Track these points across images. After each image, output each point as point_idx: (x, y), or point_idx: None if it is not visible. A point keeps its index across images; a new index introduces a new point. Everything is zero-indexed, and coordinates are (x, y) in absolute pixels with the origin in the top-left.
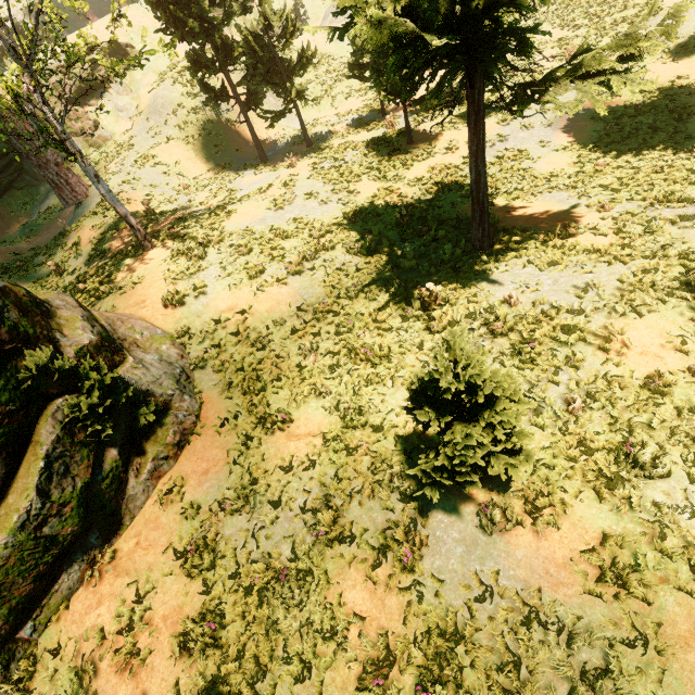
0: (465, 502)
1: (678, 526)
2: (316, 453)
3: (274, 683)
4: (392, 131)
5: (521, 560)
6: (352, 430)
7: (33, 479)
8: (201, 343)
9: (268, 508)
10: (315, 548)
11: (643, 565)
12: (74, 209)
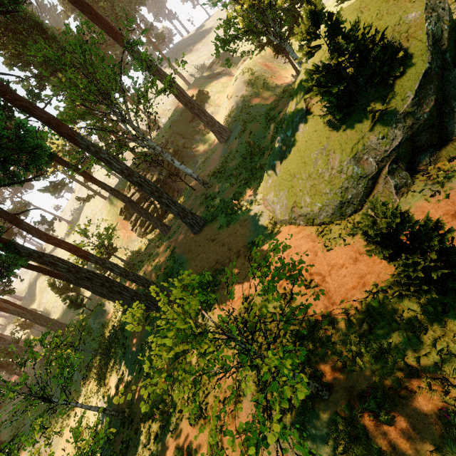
0: None
1: None
2: None
3: None
4: None
5: None
6: None
7: None
8: None
9: None
10: None
11: None
12: (224, 144)
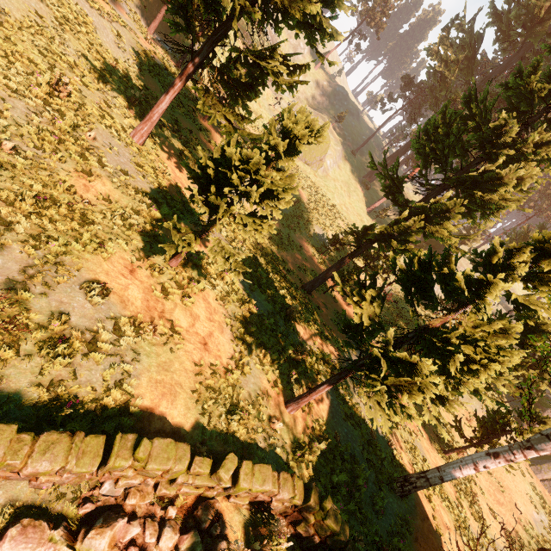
0: None
1: None
2: None
3: None
4: None
5: None
6: None
7: None
8: None
9: None
10: None
11: None
12: None
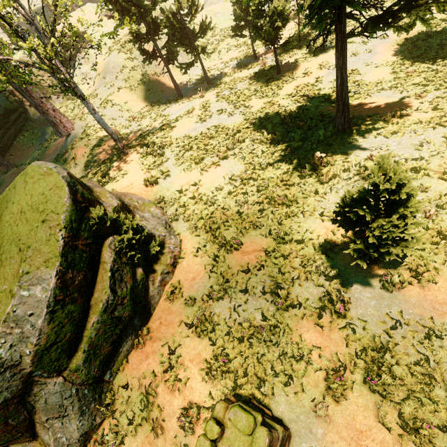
0: (369, 276)
1: None
2: (263, 260)
3: (272, 387)
4: (264, 67)
5: (415, 304)
6: (283, 245)
7: (106, 283)
8: (172, 206)
9: (240, 294)
10: (277, 313)
11: None
12: (65, 138)
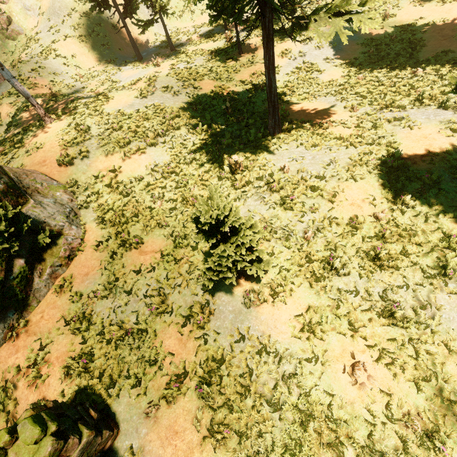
0: (238, 290)
1: (347, 301)
2: (156, 262)
3: (119, 389)
4: (229, 43)
5: (263, 321)
6: (179, 249)
7: None
8: (85, 192)
9: (124, 295)
10: (150, 317)
11: (325, 321)
12: None
